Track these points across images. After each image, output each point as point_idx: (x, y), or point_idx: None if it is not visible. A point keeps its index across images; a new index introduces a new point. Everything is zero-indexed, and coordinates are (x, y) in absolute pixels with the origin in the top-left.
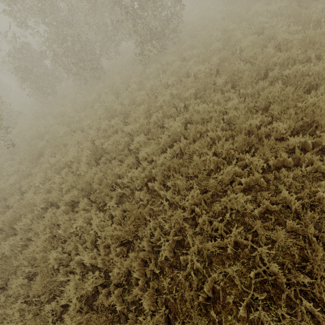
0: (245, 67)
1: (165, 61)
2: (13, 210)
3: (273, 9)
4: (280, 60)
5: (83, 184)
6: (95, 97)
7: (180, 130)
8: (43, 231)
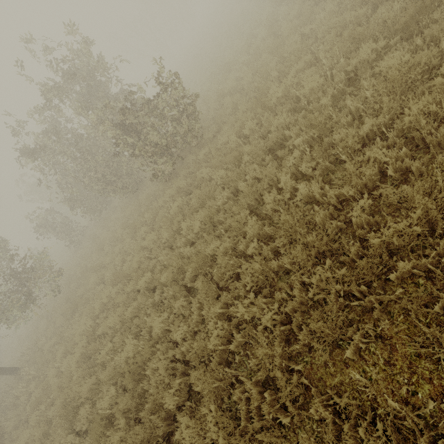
0: (221, 250)
1: (175, 188)
2: (42, 387)
3: (302, 93)
4: (240, 269)
5: (64, 396)
6: (122, 231)
7: (136, 350)
8: (38, 439)
